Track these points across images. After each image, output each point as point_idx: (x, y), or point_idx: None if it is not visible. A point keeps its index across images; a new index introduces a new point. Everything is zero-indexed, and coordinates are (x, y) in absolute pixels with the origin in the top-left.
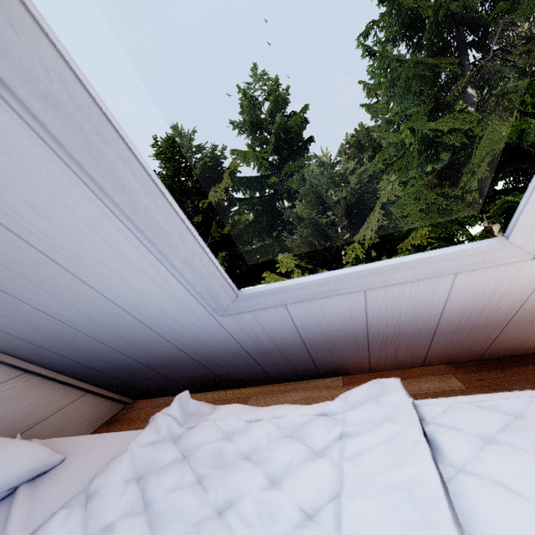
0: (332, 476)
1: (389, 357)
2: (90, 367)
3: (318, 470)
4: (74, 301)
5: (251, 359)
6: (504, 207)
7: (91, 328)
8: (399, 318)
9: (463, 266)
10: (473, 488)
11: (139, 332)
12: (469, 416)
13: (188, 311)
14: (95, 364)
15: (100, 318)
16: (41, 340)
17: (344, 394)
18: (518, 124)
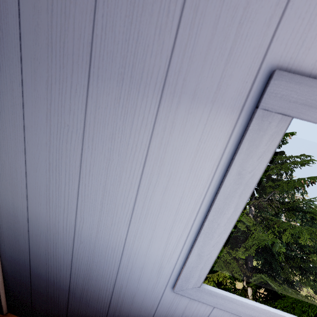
0: None
1: None
2: (30, 268)
3: None
4: (105, 230)
5: None
6: (259, 280)
7: (84, 247)
8: None
9: None
10: None
11: (107, 268)
12: None
13: (157, 275)
14: (38, 268)
15: (100, 247)
16: (38, 233)
17: None
18: (274, 238)
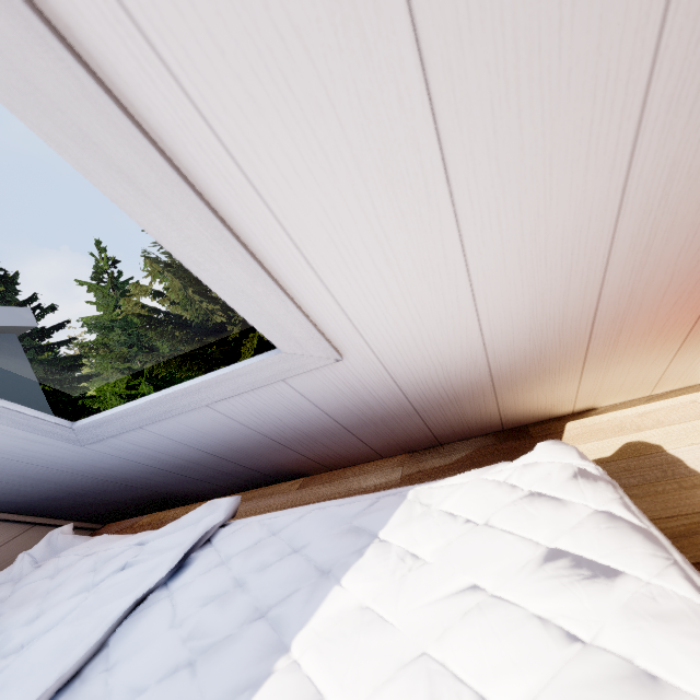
0: (72, 609)
1: (331, 455)
2: (14, 502)
3: (69, 604)
4: None
5: (178, 475)
6: None
7: None
8: (285, 423)
9: (271, 376)
10: (154, 612)
11: (22, 467)
12: (242, 537)
13: (47, 445)
14: (16, 499)
15: None
16: None
17: (180, 519)
18: None
